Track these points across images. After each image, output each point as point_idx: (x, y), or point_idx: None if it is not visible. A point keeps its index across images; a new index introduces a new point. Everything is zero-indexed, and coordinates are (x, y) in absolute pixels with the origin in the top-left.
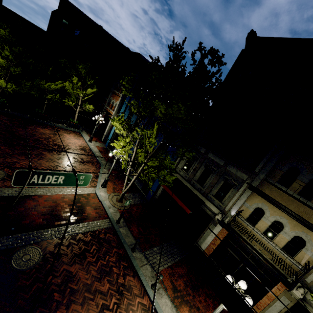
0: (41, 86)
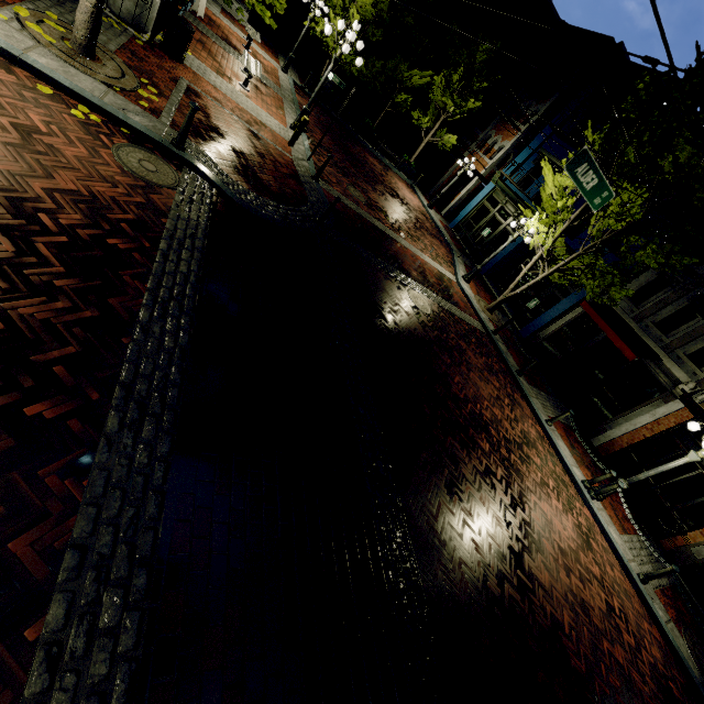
0: (397, 74)
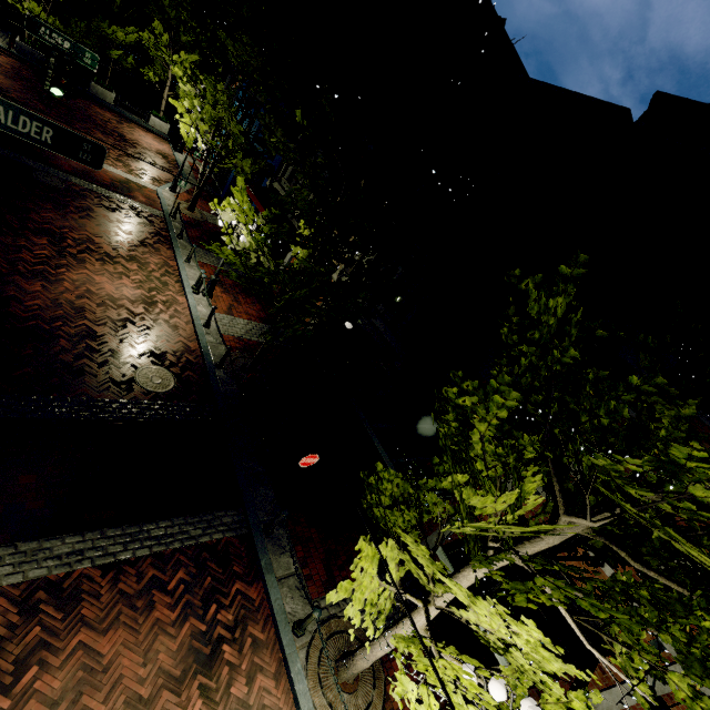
0: (102, 32)
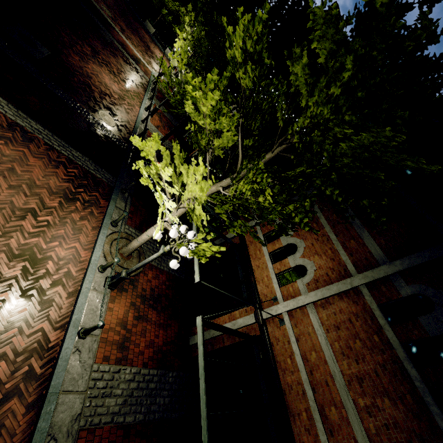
0: None
